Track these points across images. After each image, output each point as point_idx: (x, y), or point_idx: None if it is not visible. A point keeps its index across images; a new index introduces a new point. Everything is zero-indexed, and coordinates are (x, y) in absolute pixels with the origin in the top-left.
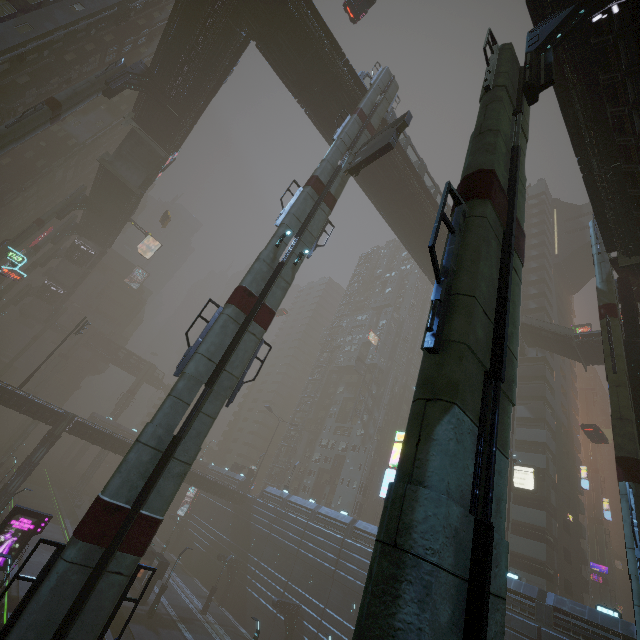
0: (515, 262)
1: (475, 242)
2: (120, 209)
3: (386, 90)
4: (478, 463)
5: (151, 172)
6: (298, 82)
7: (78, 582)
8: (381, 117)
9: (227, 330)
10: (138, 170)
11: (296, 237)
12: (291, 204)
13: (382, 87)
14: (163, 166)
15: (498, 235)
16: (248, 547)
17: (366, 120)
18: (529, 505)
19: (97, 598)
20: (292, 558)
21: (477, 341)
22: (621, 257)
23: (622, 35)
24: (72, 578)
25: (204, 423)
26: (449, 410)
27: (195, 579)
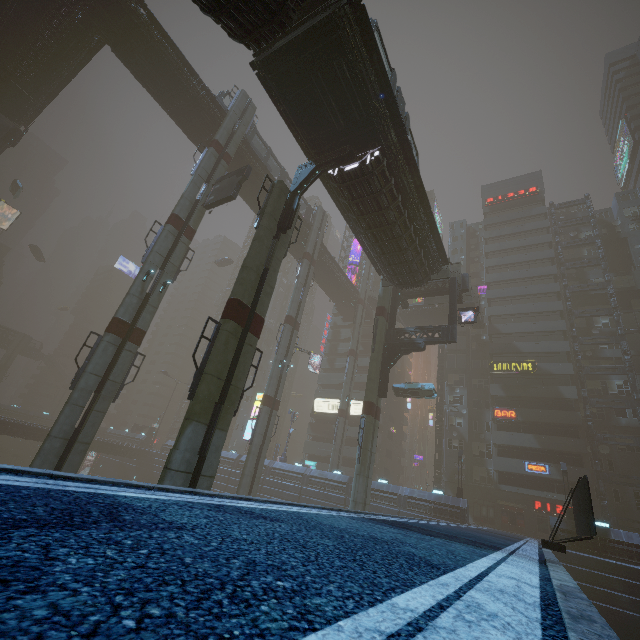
0: (252, 340)
1: (219, 345)
2: None
3: (243, 116)
4: (207, 437)
5: None
6: (160, 94)
7: None
8: (238, 143)
9: (108, 352)
10: None
11: (160, 270)
12: (155, 242)
13: (239, 113)
14: (13, 139)
15: (237, 334)
16: None
17: (222, 151)
18: None
19: None
20: None
21: (211, 393)
22: (384, 280)
23: (340, 186)
24: None
25: (97, 417)
26: (192, 423)
27: None
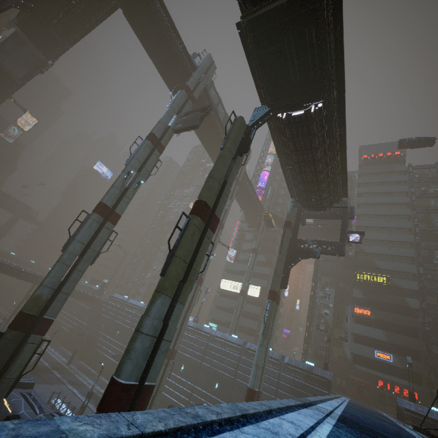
0: (209, 235)
1: (188, 235)
2: (1, 89)
3: (207, 71)
4: (171, 308)
5: (32, 69)
6: (151, 48)
7: (13, 347)
8: (201, 90)
9: (92, 227)
10: (20, 65)
11: (137, 172)
12: (136, 151)
13: (205, 69)
14: (43, 69)
15: (201, 228)
16: (99, 328)
17: (190, 94)
18: (255, 304)
19: (22, 353)
20: (127, 333)
21: (178, 272)
22: (295, 202)
23: (285, 127)
24: (10, 346)
25: (78, 274)
26: (161, 295)
27: (62, 347)
